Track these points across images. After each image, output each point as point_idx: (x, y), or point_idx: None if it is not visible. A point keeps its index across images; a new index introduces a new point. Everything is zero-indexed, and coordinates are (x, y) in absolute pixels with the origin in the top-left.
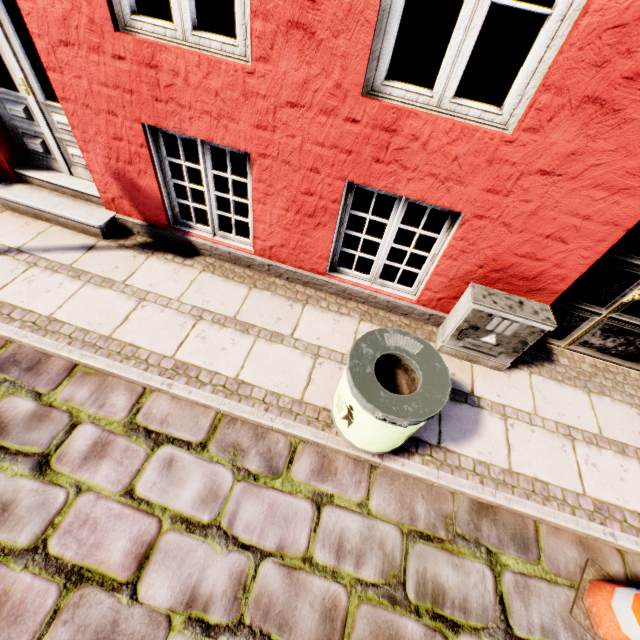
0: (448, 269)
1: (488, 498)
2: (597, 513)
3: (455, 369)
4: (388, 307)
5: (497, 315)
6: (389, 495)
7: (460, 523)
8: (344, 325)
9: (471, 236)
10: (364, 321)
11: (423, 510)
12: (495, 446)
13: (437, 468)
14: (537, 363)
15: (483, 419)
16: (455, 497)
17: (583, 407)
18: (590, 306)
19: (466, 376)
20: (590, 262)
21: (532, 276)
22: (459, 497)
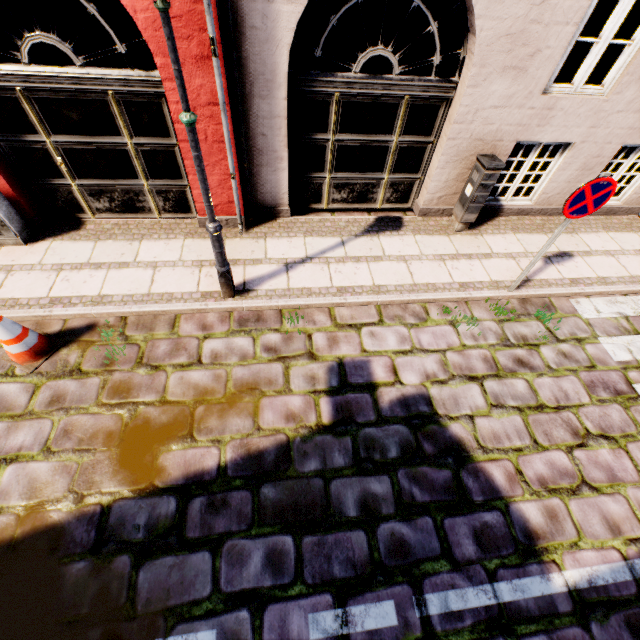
0: None
1: None
2: (50, 304)
3: None
4: None
5: None
6: None
7: None
8: None
9: None
10: None
11: None
12: None
13: None
14: (65, 233)
15: None
16: None
17: (86, 250)
18: (59, 180)
19: None
20: None
21: None
22: None
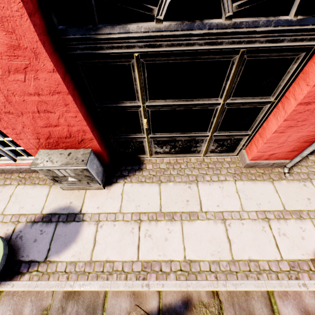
0: (27, 145)
1: (67, 289)
2: (143, 271)
3: (73, 198)
4: (34, 171)
5: (52, 169)
6: (7, 308)
7: (52, 311)
8: (4, 193)
9: (5, 125)
10: (20, 185)
11: (28, 311)
12: (85, 246)
13: (39, 279)
14: (131, 174)
15: (82, 229)
16: (54, 292)
17: (154, 195)
18: (135, 135)
19: (80, 201)
20: (81, 118)
21: (68, 135)
22: (57, 291)
